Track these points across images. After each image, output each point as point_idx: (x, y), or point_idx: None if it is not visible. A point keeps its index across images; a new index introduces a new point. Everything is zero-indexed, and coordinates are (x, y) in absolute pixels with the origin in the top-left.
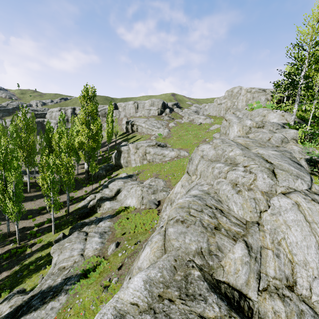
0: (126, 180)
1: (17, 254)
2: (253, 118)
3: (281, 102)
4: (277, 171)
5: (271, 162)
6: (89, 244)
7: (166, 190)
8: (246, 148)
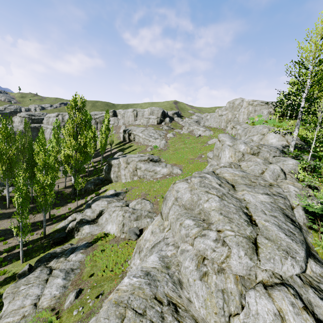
0: (111, 200)
1: None
2: (252, 136)
3: (279, 126)
4: (261, 240)
5: (256, 221)
6: (49, 288)
7: (151, 216)
8: (233, 187)
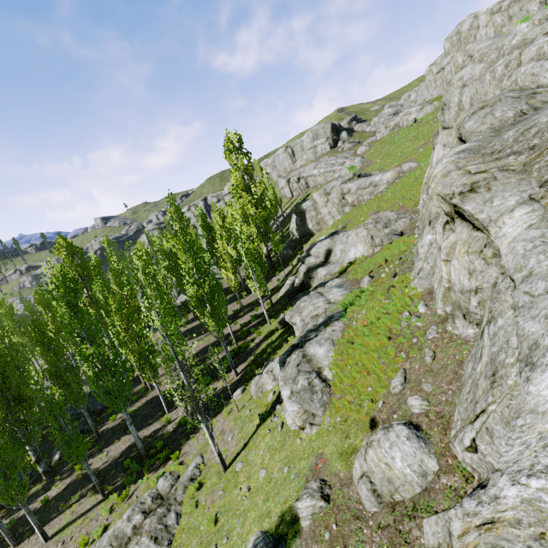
0: (332, 237)
1: (241, 352)
2: None
3: None
4: None
5: None
6: (331, 295)
7: (404, 217)
8: None
